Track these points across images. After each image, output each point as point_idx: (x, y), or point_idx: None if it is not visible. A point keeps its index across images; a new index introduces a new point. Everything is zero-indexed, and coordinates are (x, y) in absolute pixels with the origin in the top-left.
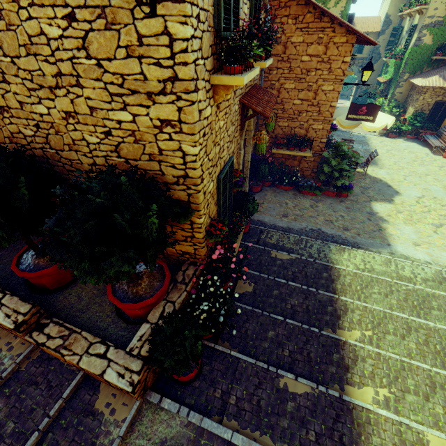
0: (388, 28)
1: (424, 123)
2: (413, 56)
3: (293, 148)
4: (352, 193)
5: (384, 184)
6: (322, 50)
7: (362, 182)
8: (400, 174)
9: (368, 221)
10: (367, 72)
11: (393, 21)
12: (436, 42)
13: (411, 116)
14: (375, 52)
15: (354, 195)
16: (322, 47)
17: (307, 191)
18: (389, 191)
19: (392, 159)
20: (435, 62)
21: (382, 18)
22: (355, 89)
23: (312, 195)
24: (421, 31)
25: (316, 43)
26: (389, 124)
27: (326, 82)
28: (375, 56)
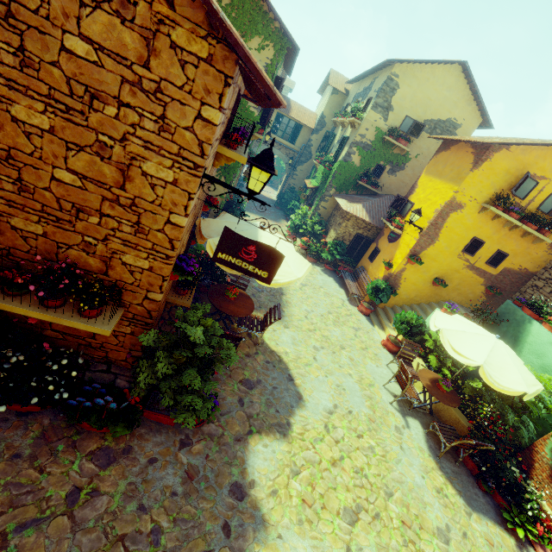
0: (322, 130)
1: (343, 256)
2: (341, 172)
3: (56, 302)
4: (221, 405)
5: (283, 372)
6: (135, 47)
7: (248, 365)
8: (310, 344)
9: (222, 545)
10: (260, 172)
11: (327, 124)
12: (363, 166)
13: (332, 242)
14: (308, 150)
15: (221, 413)
16: (134, 34)
17: (89, 425)
18: (289, 394)
19: (305, 306)
20: (360, 187)
21: (318, 116)
22: (284, 182)
23: (108, 430)
24: (351, 147)
25: (114, 11)
26: (302, 275)
27: (154, 154)
28: (307, 154)
